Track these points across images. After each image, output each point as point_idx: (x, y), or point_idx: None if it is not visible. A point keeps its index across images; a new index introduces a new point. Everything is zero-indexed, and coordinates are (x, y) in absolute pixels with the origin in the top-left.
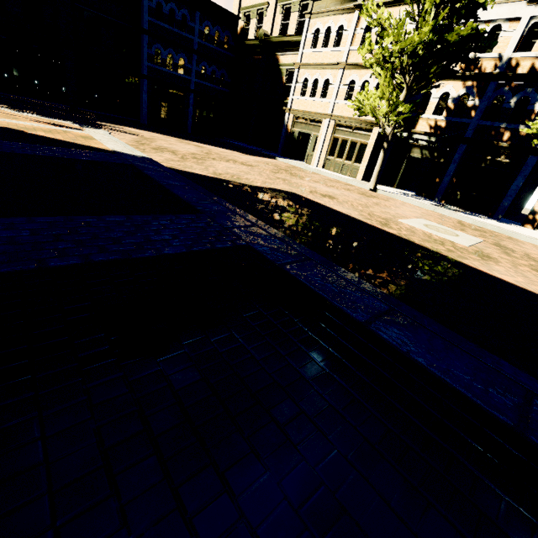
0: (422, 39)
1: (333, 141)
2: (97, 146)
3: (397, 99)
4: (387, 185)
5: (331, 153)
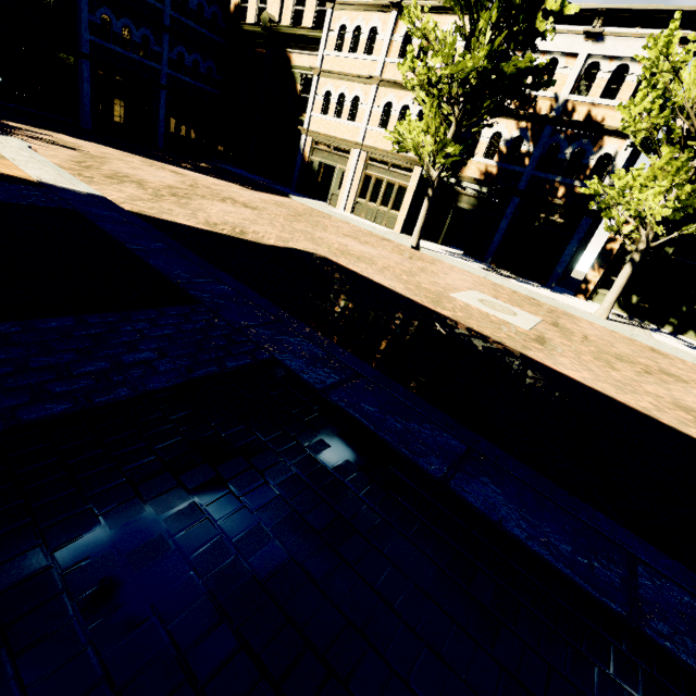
0: (475, 65)
1: (364, 179)
2: (10, 172)
3: (445, 136)
4: (430, 240)
5: (362, 194)
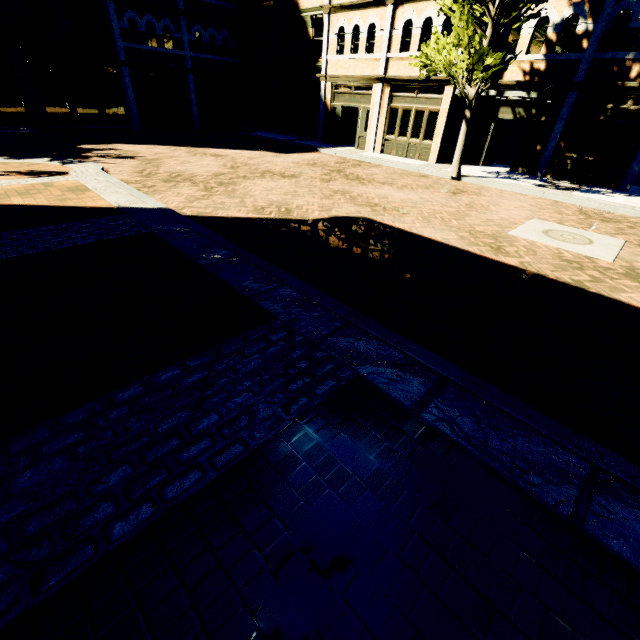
0: None
1: (390, 114)
2: (96, 204)
3: (481, 46)
4: (469, 163)
5: (390, 130)
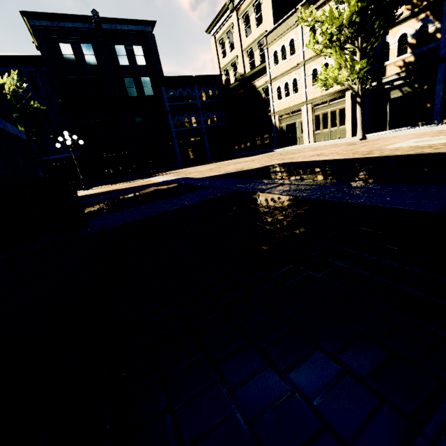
0: (353, 11)
1: (315, 119)
2: (153, 182)
3: (352, 62)
4: (378, 131)
5: (317, 128)
